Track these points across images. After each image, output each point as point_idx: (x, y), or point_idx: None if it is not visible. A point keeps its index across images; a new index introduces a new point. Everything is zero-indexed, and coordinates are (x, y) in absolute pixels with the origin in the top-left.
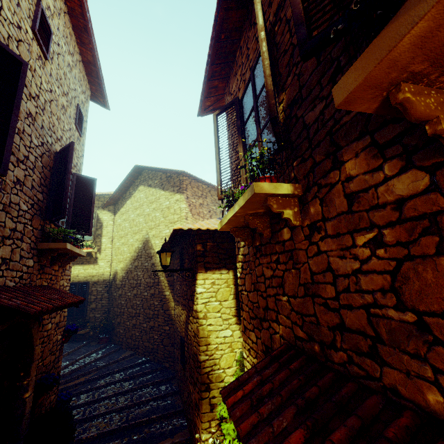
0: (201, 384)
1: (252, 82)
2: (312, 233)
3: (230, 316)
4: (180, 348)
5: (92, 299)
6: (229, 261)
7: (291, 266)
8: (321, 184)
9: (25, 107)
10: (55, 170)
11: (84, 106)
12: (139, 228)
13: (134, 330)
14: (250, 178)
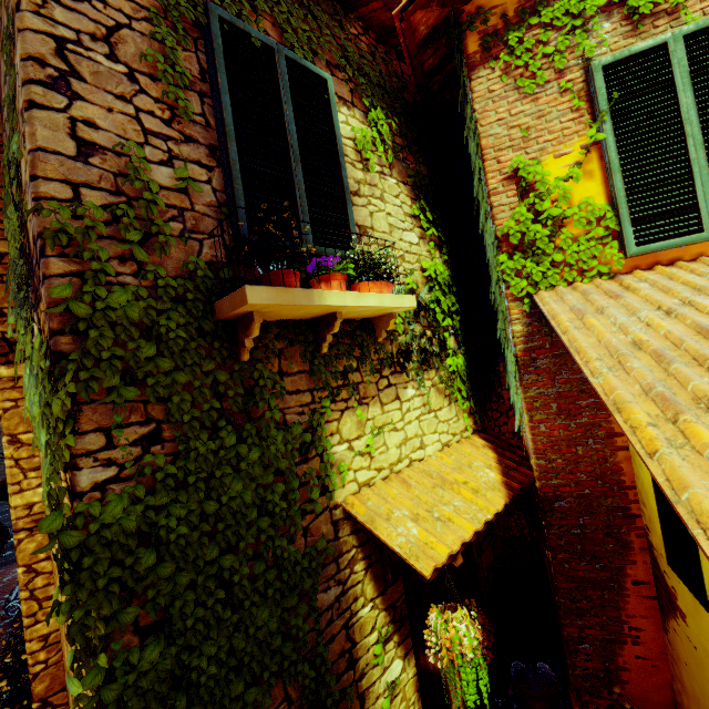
0: None
1: None
2: None
3: None
4: None
5: None
6: None
7: None
8: None
9: None
10: None
11: None
12: None
13: None
14: None
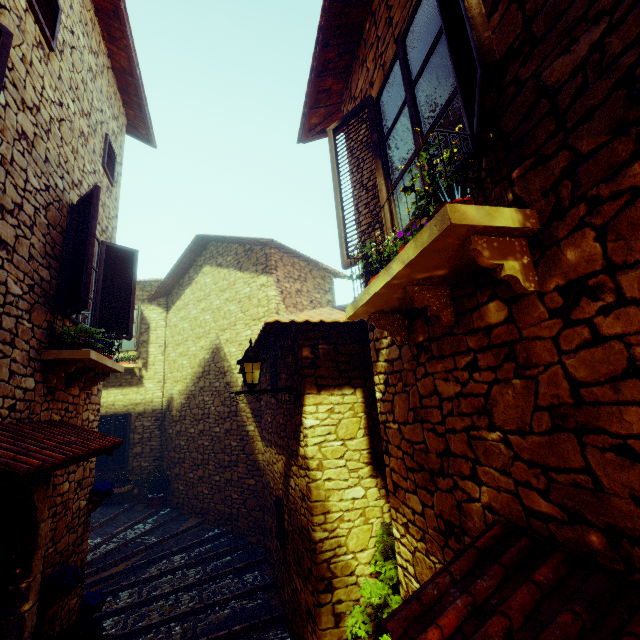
0: (318, 580)
1: (402, 58)
2: (573, 302)
3: (361, 463)
4: (276, 515)
5: (136, 439)
6: (356, 375)
7: (509, 374)
8: (599, 195)
9: (14, 122)
10: (70, 233)
11: (116, 140)
12: (205, 330)
13: (201, 486)
14: (419, 213)
